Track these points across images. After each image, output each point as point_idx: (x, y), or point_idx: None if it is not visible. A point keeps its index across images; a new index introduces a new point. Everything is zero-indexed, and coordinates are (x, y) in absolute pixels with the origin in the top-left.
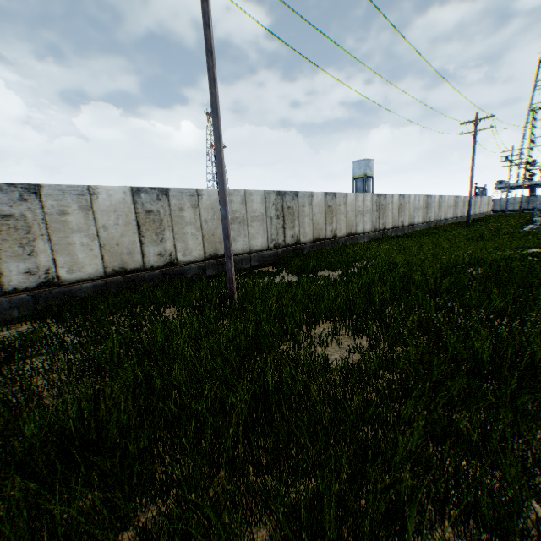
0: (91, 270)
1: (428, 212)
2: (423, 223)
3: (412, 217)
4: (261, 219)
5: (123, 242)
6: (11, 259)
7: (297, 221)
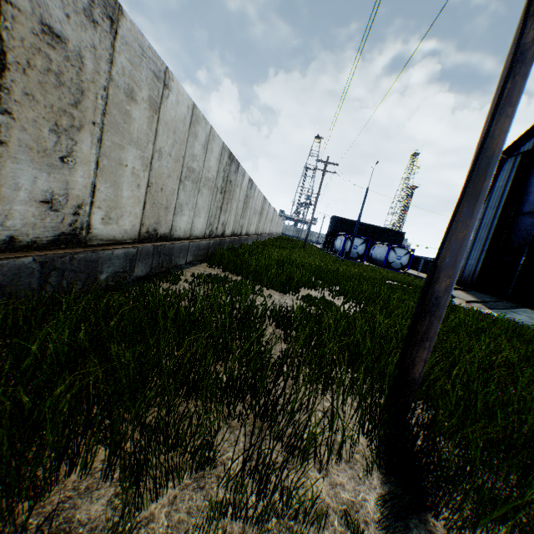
0: None
1: (271, 225)
2: (268, 234)
3: (267, 227)
4: (211, 186)
5: None
6: None
7: (230, 203)
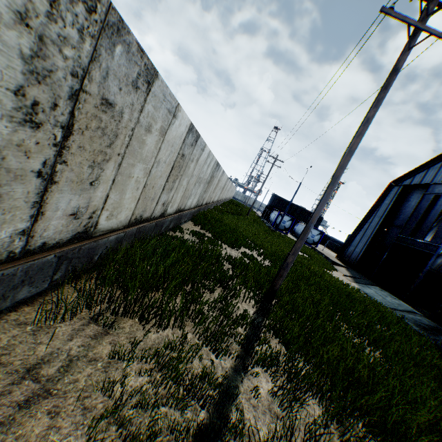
0: (123, 216)
1: (227, 193)
2: (224, 199)
3: (224, 195)
4: (204, 182)
5: (157, 184)
6: (67, 187)
7: (210, 187)
